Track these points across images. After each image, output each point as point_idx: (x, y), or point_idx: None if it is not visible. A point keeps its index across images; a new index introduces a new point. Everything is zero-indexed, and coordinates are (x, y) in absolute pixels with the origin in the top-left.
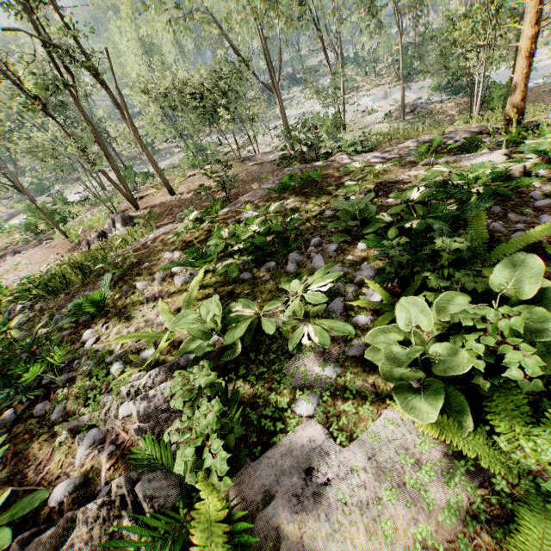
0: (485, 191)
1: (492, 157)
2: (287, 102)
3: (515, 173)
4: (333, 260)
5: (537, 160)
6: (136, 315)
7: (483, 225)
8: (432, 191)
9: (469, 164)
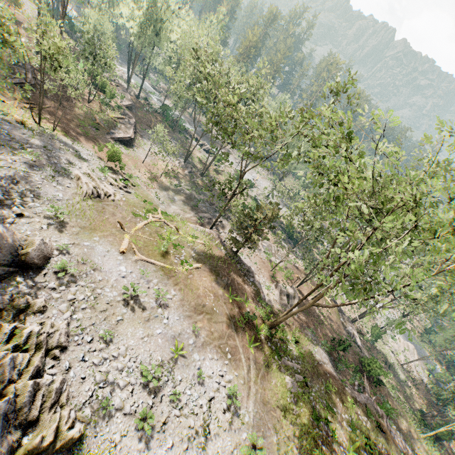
0: None
1: None
2: None
3: None
4: None
5: None
6: (338, 426)
7: None
8: None
9: None
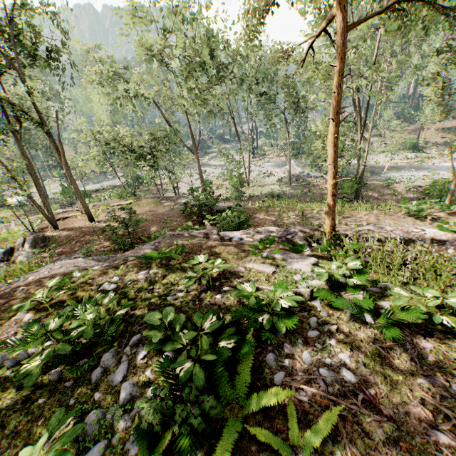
0: (266, 323)
1: (303, 266)
2: (214, 154)
3: (305, 294)
4: (134, 372)
5: (324, 283)
6: None
7: (249, 367)
8: (218, 325)
9: (288, 268)
